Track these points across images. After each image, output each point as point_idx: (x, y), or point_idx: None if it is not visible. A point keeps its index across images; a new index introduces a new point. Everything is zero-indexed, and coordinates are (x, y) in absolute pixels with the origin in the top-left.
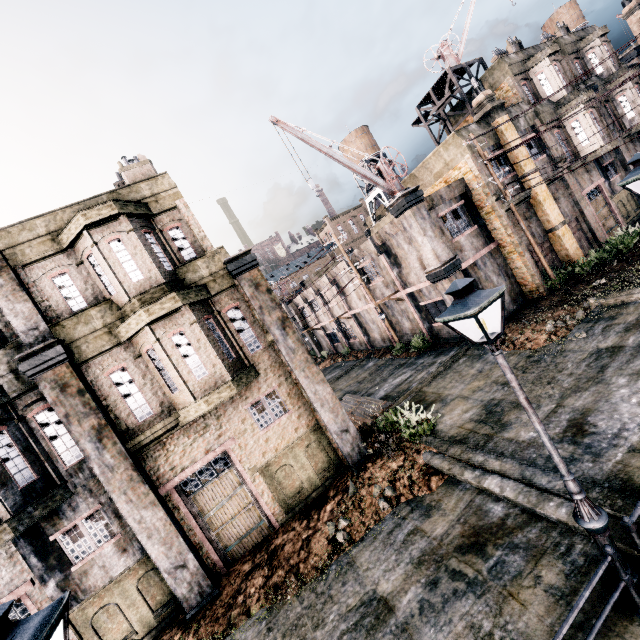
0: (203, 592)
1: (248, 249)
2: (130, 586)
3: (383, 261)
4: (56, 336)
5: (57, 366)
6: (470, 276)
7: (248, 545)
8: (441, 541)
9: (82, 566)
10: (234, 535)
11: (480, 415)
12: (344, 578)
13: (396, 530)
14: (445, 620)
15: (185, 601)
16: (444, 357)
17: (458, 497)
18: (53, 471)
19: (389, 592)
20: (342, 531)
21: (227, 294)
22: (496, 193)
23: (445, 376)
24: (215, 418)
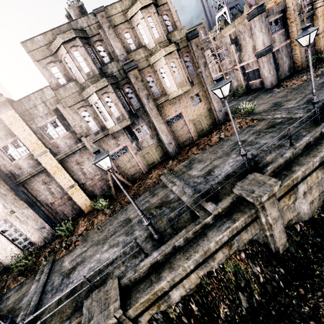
0: (176, 152)
1: (196, 28)
2: (153, 149)
3: (232, 48)
4: (129, 59)
5: (134, 69)
6: (274, 56)
7: (185, 144)
8: (260, 129)
9: (141, 140)
10: (181, 141)
11: (272, 106)
12: (226, 142)
13: (243, 131)
14: (263, 138)
15: (171, 153)
16: (253, 95)
17: (265, 122)
18: (132, 109)
19: (244, 139)
20: (223, 134)
21: (185, 49)
22: (299, 10)
23: (254, 100)
24: (178, 100)
